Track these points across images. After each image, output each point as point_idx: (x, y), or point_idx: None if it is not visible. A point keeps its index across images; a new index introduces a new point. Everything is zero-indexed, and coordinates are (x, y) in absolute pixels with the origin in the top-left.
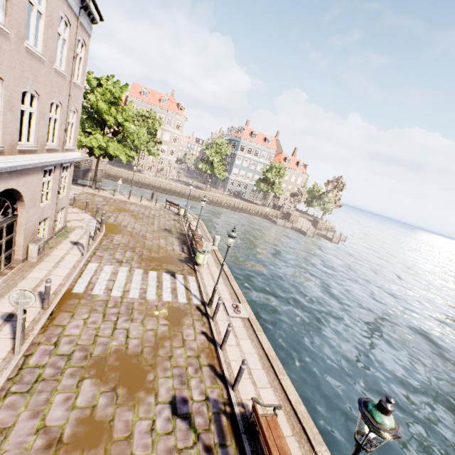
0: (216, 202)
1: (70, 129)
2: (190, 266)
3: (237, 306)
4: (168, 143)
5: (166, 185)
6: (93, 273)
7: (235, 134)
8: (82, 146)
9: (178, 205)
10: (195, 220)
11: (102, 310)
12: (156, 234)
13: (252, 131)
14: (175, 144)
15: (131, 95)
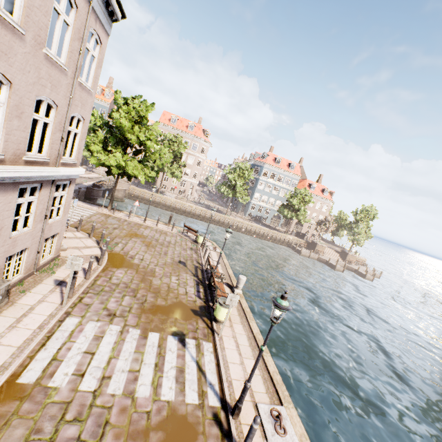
0: (236, 227)
1: (71, 139)
2: (207, 321)
3: (280, 416)
4: (191, 167)
5: (187, 207)
6: (66, 337)
7: (259, 160)
8: (101, 165)
9: (196, 232)
10: (215, 249)
11: (50, 430)
12: (168, 269)
13: (276, 156)
14: (199, 168)
15: (160, 122)
